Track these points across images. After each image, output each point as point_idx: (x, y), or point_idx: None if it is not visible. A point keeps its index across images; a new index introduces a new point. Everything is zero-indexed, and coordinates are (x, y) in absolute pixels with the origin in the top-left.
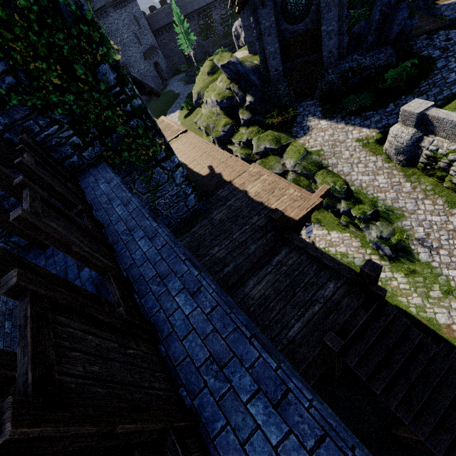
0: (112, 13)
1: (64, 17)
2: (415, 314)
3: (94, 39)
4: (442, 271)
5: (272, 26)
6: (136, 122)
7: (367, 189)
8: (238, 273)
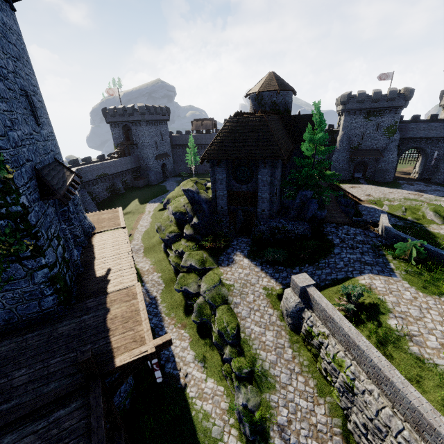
0: (144, 125)
1: None
2: None
3: None
4: None
5: (224, 179)
6: (7, 222)
7: (253, 342)
8: (6, 419)
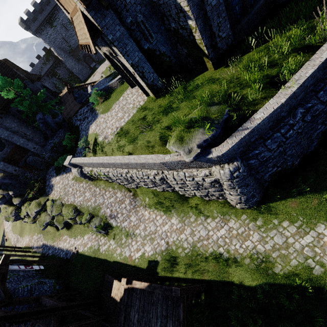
0: None
1: None
2: (119, 260)
3: None
4: (122, 226)
5: None
6: None
7: (83, 204)
8: None
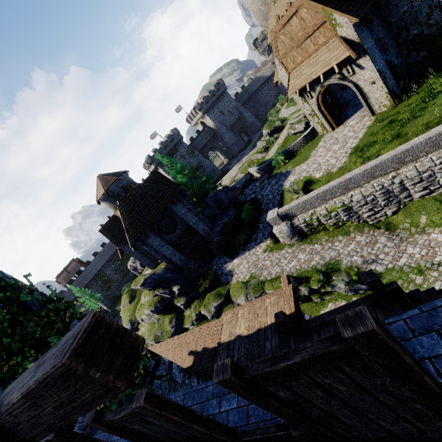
0: None
1: (32, 309)
2: None
3: (60, 309)
4: (398, 265)
5: (161, 242)
6: None
7: (302, 267)
8: None
